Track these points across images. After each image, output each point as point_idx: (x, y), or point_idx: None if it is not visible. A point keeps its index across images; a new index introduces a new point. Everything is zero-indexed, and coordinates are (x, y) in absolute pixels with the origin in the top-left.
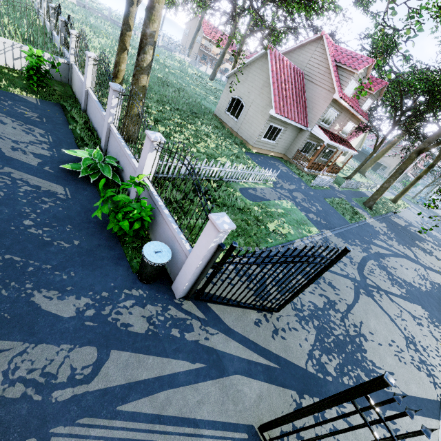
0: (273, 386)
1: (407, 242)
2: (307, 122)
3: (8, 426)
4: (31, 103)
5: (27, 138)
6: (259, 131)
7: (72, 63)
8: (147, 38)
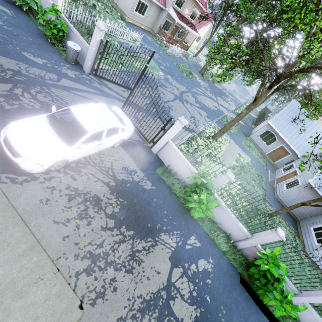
0: (128, 106)
1: (216, 94)
2: (166, 3)
3: (35, 82)
4: None
5: None
6: (132, 4)
7: None
8: None
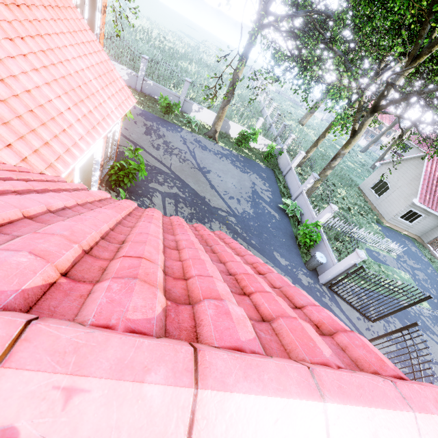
0: None
1: None
2: None
3: None
4: (263, 168)
5: (264, 187)
6: (397, 212)
7: (284, 149)
8: (340, 155)
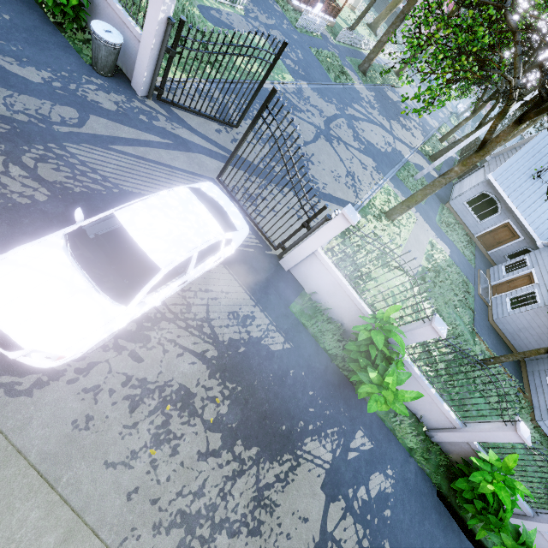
0: (229, 166)
1: (390, 115)
2: None
3: (29, 134)
4: None
5: None
6: None
7: None
8: None
